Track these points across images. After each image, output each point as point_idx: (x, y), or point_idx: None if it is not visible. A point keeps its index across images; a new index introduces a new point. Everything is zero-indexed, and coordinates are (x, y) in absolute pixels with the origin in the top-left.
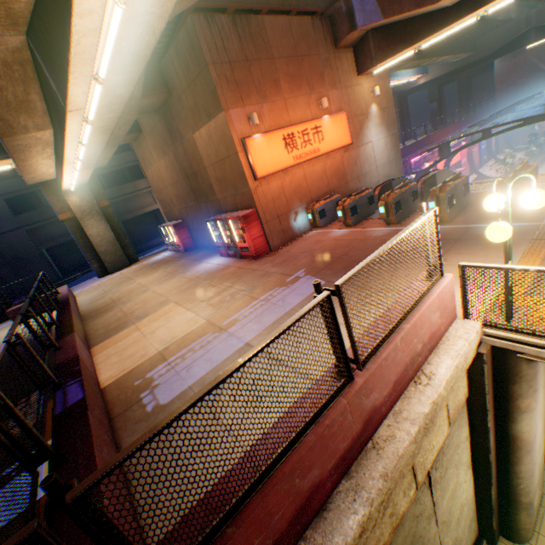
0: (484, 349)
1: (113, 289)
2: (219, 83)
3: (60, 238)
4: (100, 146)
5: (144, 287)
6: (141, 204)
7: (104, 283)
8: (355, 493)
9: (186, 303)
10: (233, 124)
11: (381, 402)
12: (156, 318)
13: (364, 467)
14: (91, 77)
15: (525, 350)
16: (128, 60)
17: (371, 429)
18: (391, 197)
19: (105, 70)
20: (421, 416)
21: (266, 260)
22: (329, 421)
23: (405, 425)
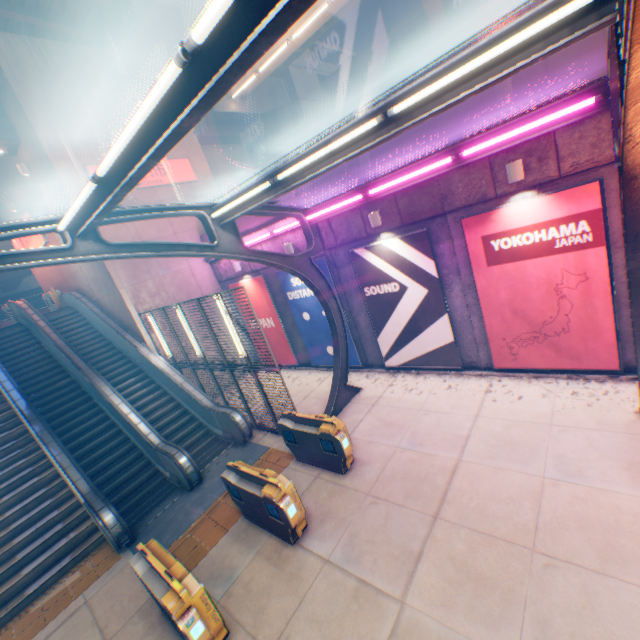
0: None
1: None
2: None
3: None
4: None
5: None
6: None
7: None
8: None
9: None
10: None
11: None
12: None
13: None
14: None
15: None
16: None
17: None
18: None
19: None
20: None
21: None
22: None
23: None
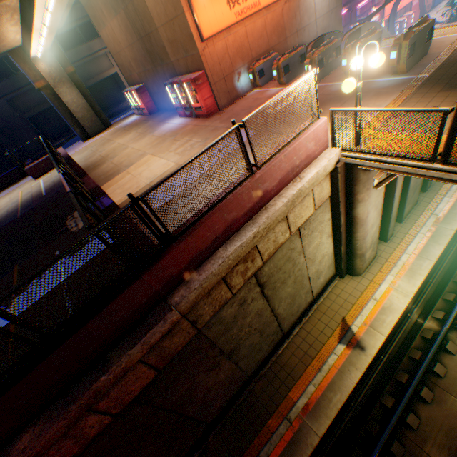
0: (339, 165)
1: (99, 149)
2: None
3: (37, 107)
4: (61, 11)
5: (123, 146)
6: (100, 69)
7: (89, 145)
8: (253, 225)
9: (159, 154)
10: None
11: (271, 189)
12: (139, 165)
13: (259, 216)
14: None
15: (359, 163)
16: None
17: (265, 202)
18: (315, 55)
19: None
20: (290, 195)
21: (216, 118)
22: (241, 192)
23: (282, 199)
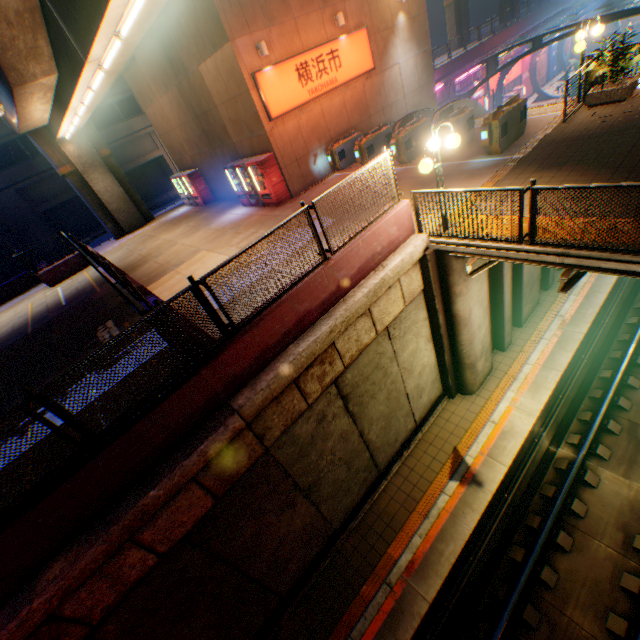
0: (428, 252)
1: (138, 247)
2: (221, 8)
3: (57, 198)
4: (105, 89)
5: (171, 242)
6: (141, 151)
7: (125, 243)
8: (330, 318)
9: (217, 250)
10: (242, 57)
11: (349, 278)
12: (192, 264)
13: (336, 309)
14: (113, 35)
15: (449, 249)
16: (144, 17)
17: (343, 293)
18: (401, 135)
19: (127, 31)
20: (372, 285)
21: (288, 206)
22: (313, 280)
23: (363, 290)
